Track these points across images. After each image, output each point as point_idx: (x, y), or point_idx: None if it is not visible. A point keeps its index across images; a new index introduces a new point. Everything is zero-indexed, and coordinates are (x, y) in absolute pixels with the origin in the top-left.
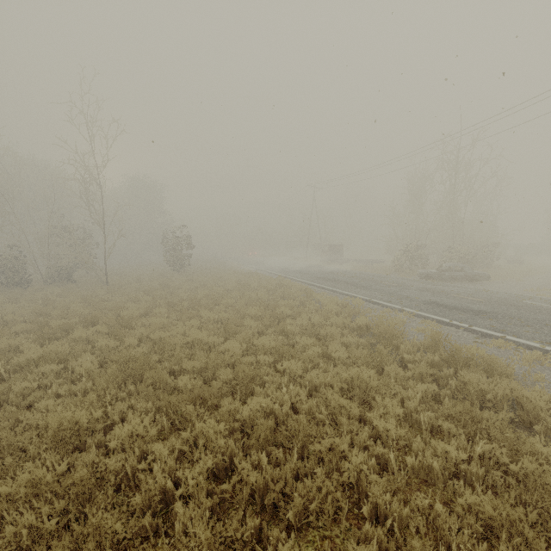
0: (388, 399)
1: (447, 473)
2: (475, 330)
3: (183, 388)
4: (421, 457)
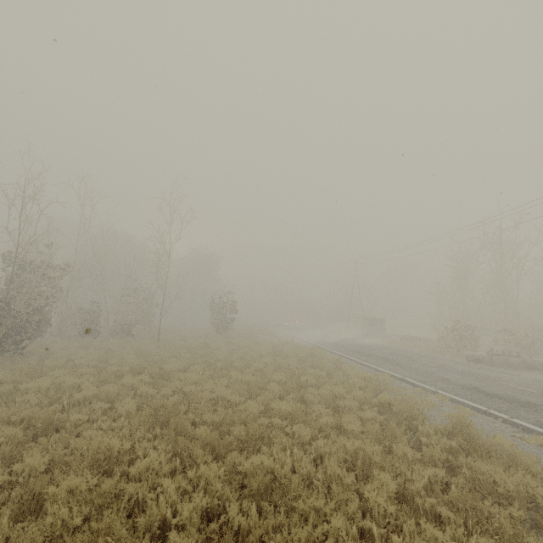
0: (384, 474)
1: None
2: (515, 422)
3: (199, 437)
4: (407, 538)
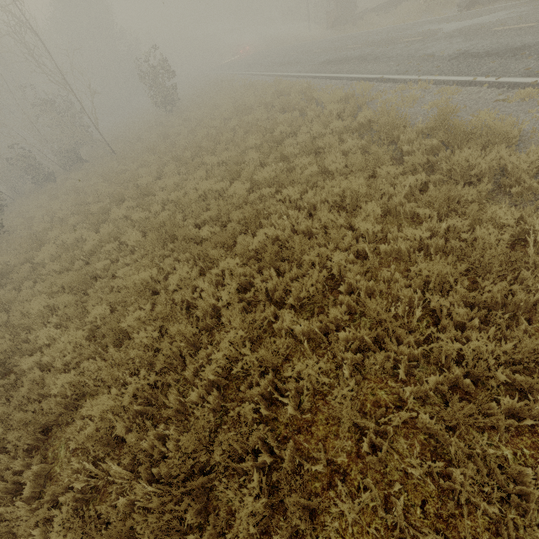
0: (370, 204)
1: (412, 250)
2: (502, 82)
3: (207, 237)
4: (392, 244)
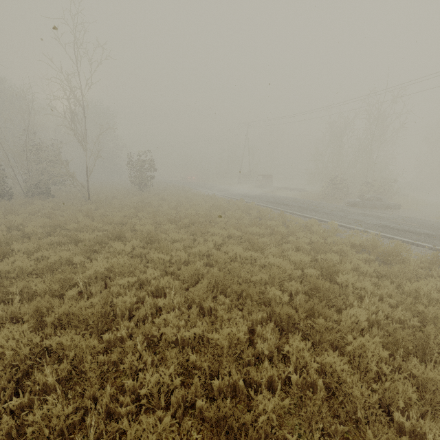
0: None
1: None
2: (439, 249)
3: (277, 301)
4: None
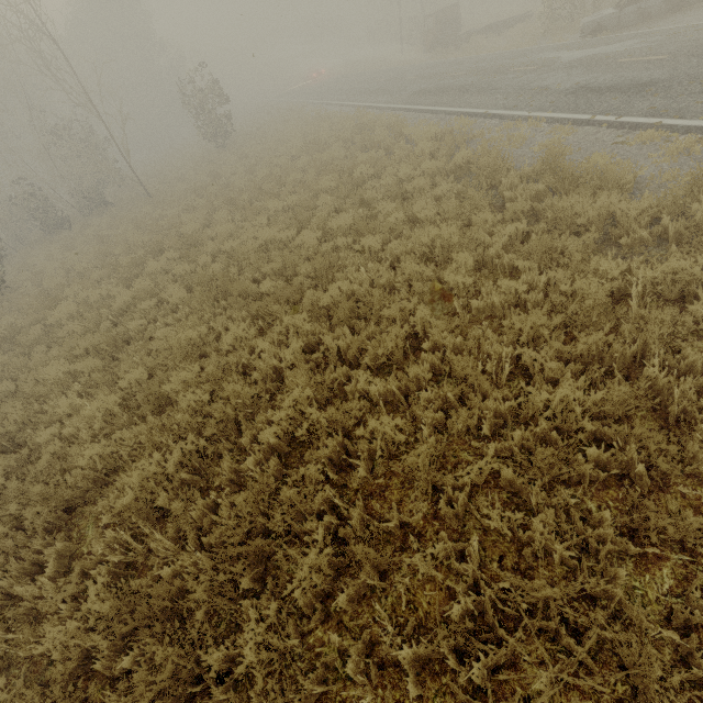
0: (462, 253)
1: (507, 305)
2: (623, 122)
3: (268, 293)
4: (485, 298)
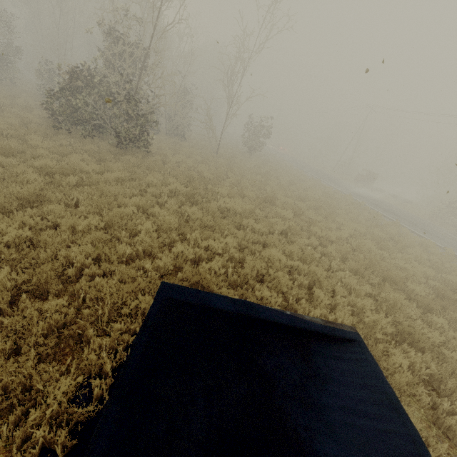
0: None
1: None
2: None
3: (414, 292)
4: None
